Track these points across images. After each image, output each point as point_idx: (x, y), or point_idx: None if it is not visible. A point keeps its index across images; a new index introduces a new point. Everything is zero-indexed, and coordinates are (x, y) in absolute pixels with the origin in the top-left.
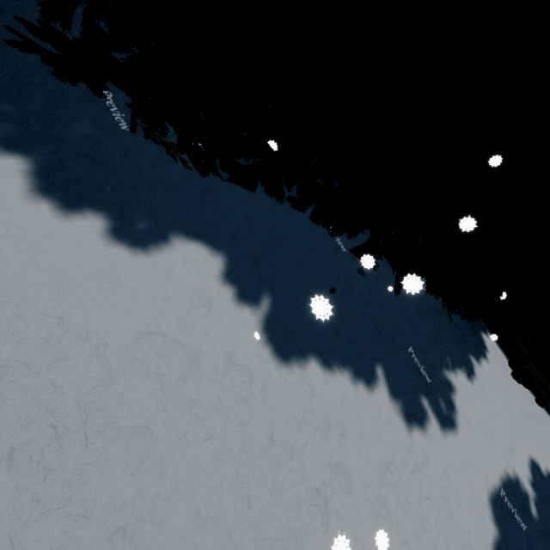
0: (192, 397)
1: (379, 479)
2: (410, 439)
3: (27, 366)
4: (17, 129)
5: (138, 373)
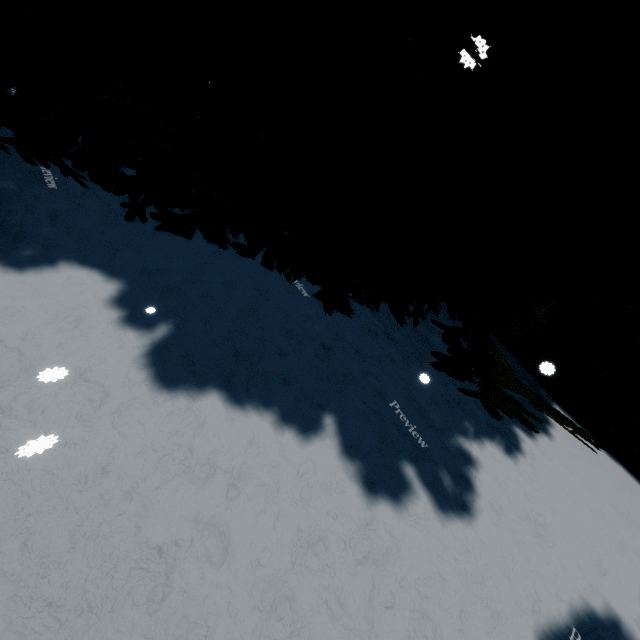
0: (2, 404)
1: (288, 559)
2: (368, 514)
3: None
4: None
5: None
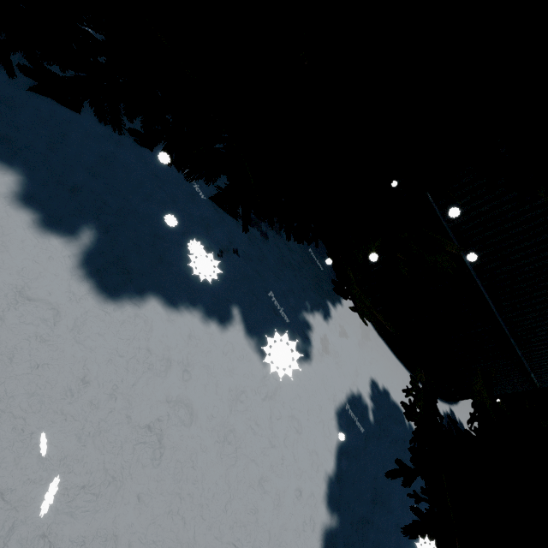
0: None
1: (228, 409)
2: (264, 371)
3: None
4: None
5: None
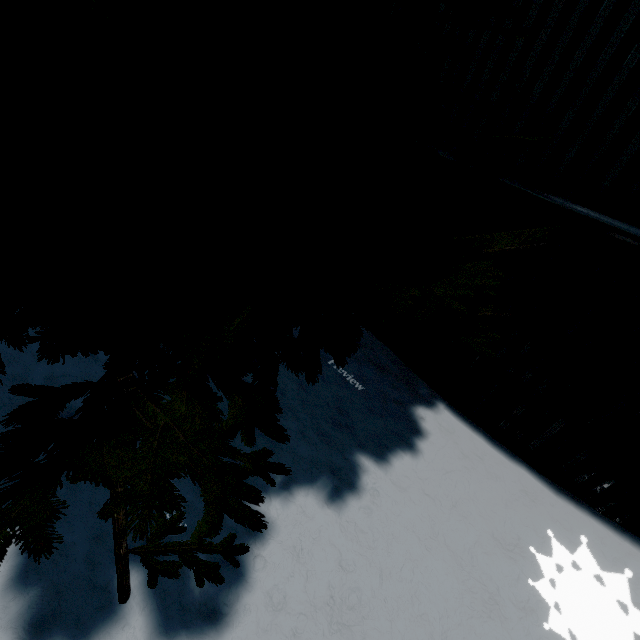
0: None
1: None
2: None
3: None
4: None
5: None
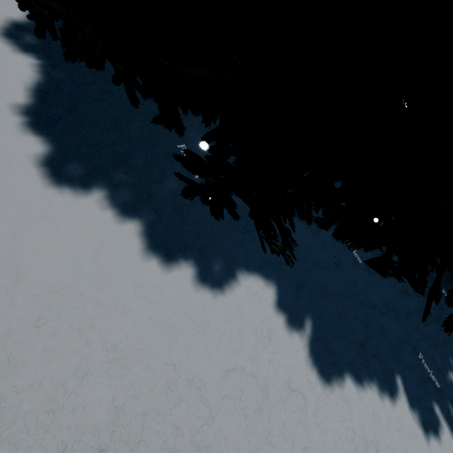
0: (266, 427)
1: None
2: (429, 449)
3: (158, 412)
4: (131, 195)
5: (228, 408)
